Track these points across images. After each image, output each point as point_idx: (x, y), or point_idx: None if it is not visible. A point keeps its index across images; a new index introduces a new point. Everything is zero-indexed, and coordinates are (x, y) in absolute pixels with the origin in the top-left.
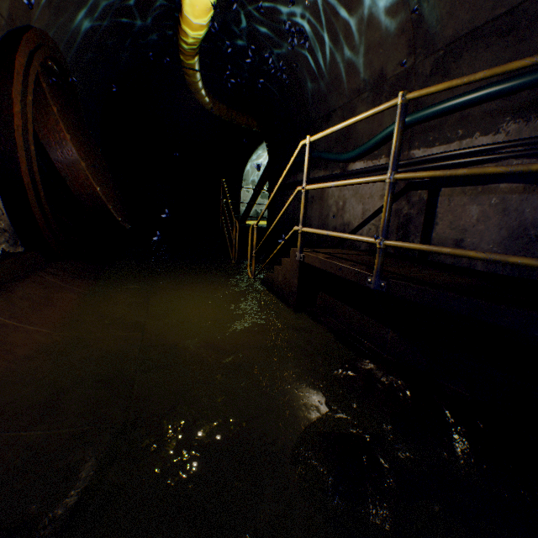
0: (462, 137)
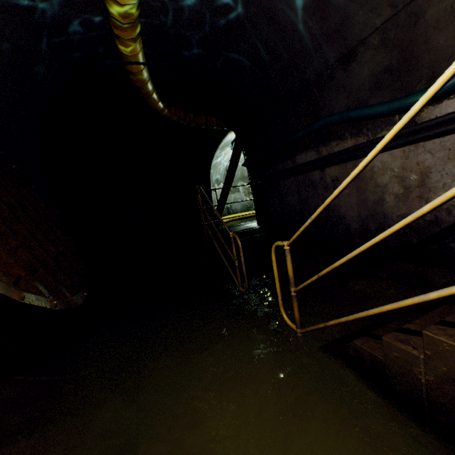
0: None
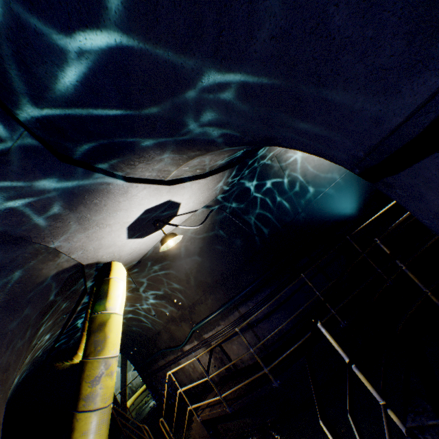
0: (214, 328)
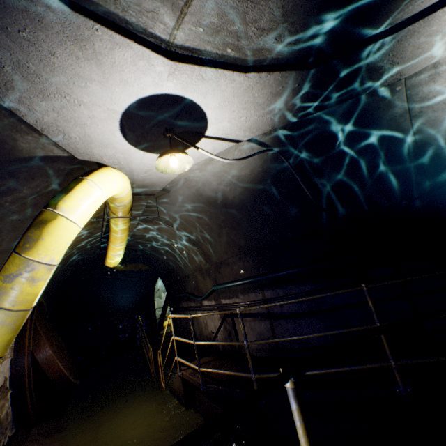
0: (232, 297)
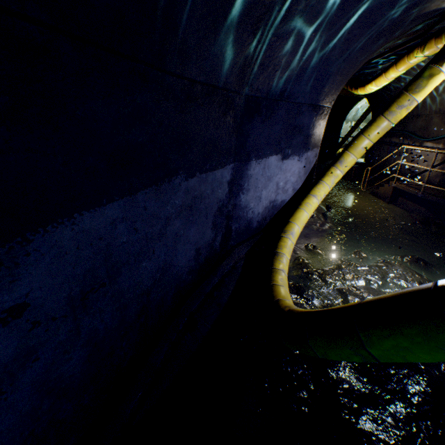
0: None
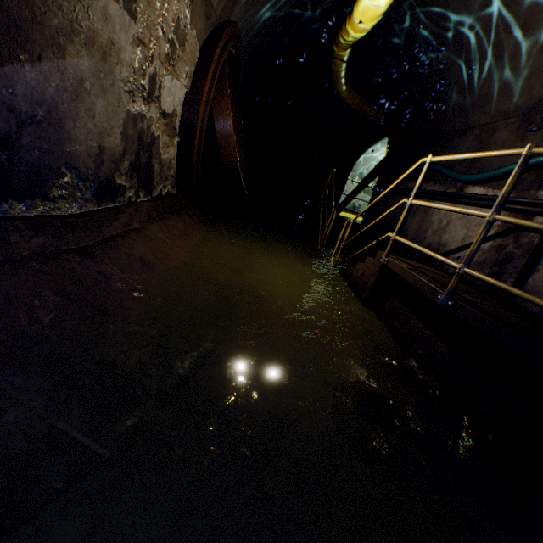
0: None
